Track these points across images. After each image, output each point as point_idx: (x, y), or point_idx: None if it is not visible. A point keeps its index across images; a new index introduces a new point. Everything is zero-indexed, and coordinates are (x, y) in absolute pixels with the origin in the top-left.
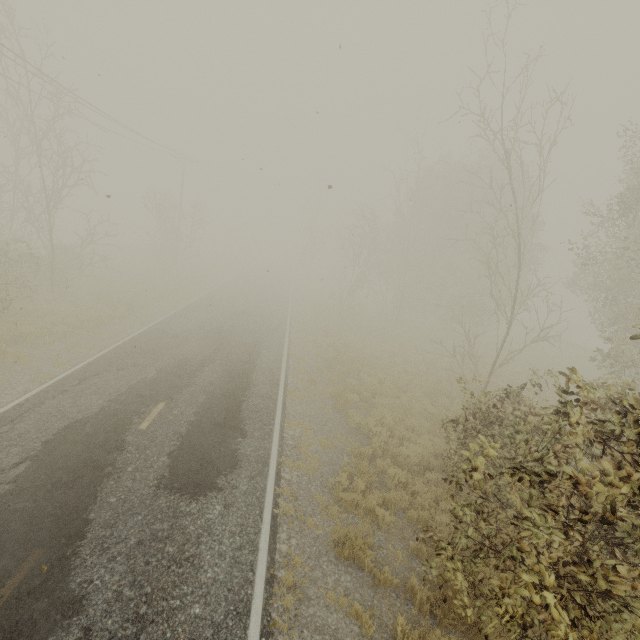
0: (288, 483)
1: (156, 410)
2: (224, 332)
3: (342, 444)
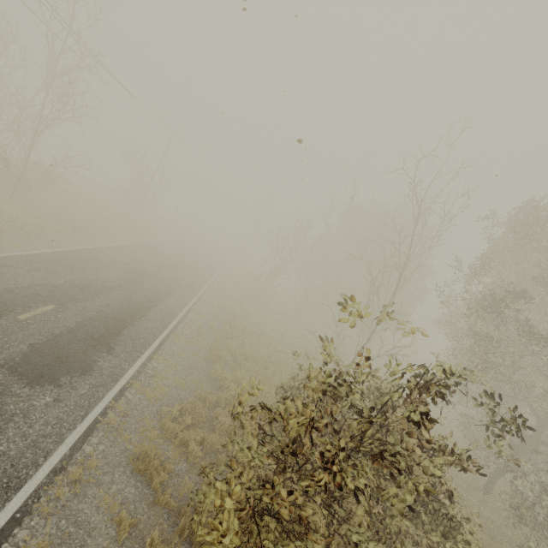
0: (127, 401)
1: (43, 309)
2: (145, 273)
3: (195, 387)
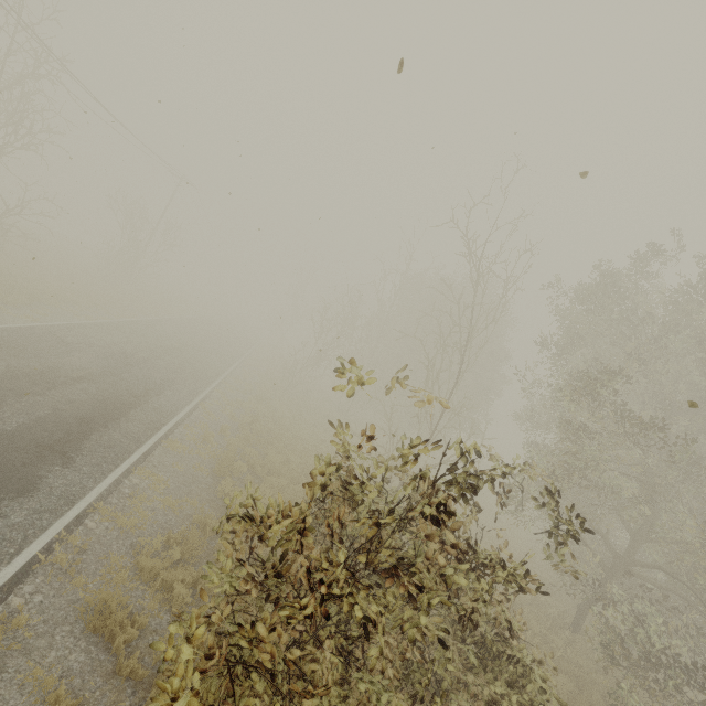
0: (86, 532)
1: None
2: (134, 359)
3: (193, 510)
